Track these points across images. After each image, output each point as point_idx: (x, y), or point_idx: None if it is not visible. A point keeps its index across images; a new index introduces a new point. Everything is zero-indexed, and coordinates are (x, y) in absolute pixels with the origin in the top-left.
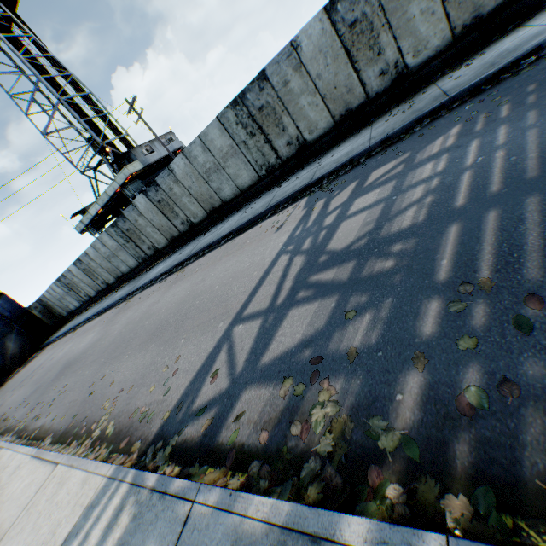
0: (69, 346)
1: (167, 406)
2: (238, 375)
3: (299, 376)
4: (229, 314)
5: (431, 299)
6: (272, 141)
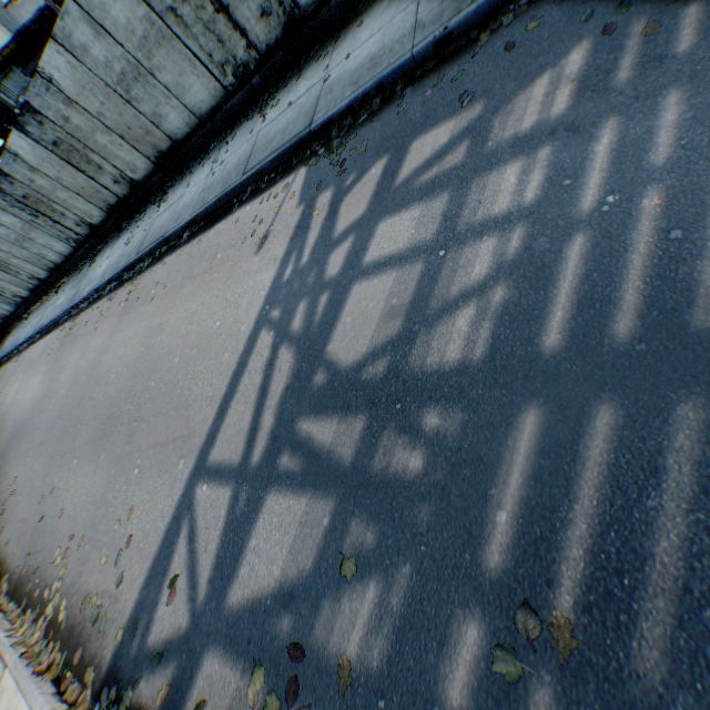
0: (16, 389)
1: (121, 615)
2: (200, 610)
3: (272, 673)
4: (191, 445)
5: (469, 615)
6: (229, 7)
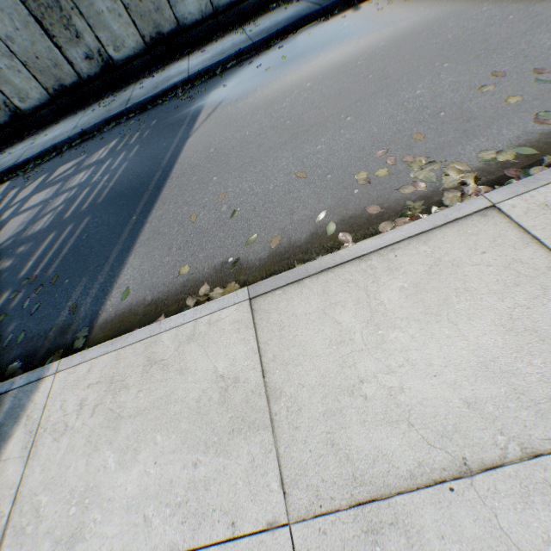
0: None
1: None
2: None
3: None
4: None
5: (9, 291)
6: None
